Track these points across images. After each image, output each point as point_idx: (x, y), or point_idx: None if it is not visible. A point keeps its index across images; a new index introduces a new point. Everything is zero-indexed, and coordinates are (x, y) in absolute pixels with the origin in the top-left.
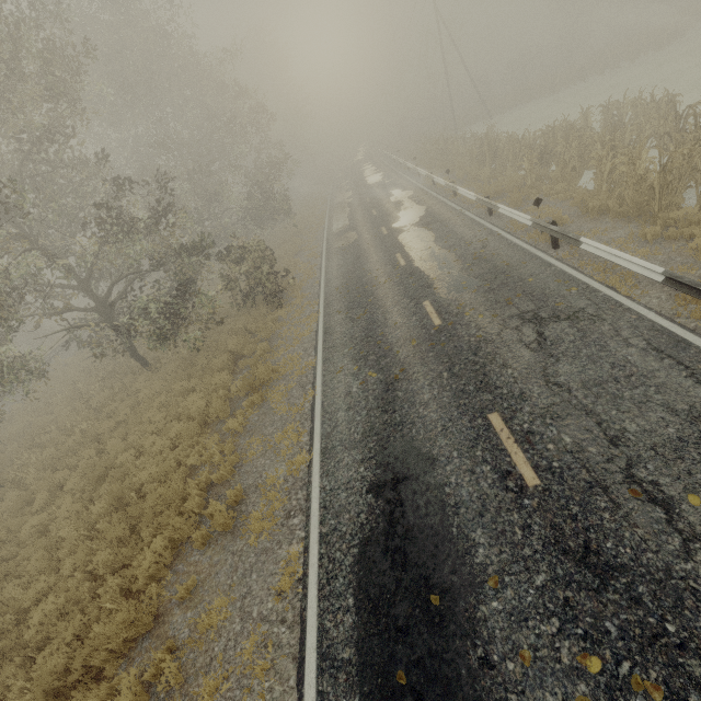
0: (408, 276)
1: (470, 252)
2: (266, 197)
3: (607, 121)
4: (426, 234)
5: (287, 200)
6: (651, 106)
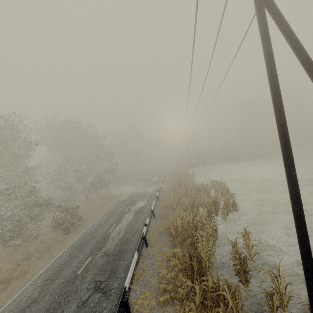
0: (103, 239)
1: (127, 235)
2: (100, 182)
3: (215, 187)
4: (131, 218)
5: (108, 184)
6: (220, 190)
